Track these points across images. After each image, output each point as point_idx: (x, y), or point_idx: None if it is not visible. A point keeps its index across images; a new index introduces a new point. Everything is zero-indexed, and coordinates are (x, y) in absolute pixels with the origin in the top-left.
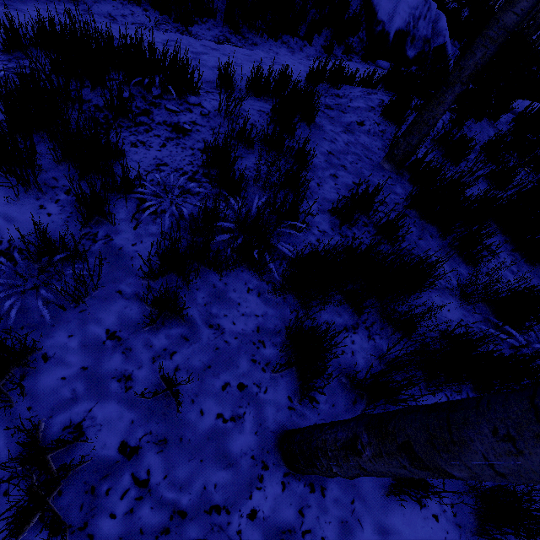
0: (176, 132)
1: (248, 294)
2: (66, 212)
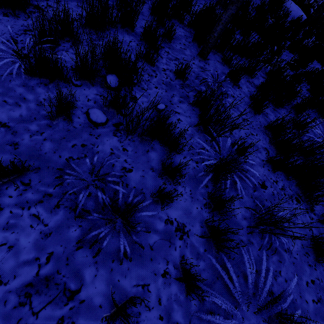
0: None
1: (180, 28)
2: None
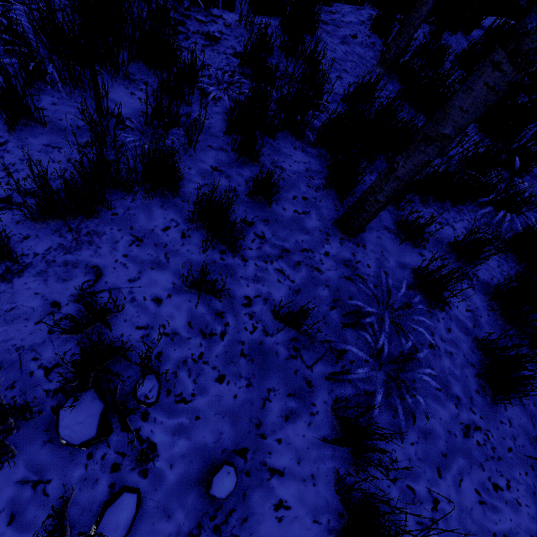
0: (209, 40)
1: (295, 151)
2: (150, 97)
